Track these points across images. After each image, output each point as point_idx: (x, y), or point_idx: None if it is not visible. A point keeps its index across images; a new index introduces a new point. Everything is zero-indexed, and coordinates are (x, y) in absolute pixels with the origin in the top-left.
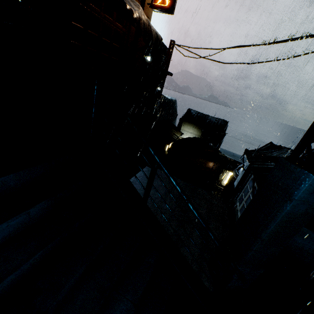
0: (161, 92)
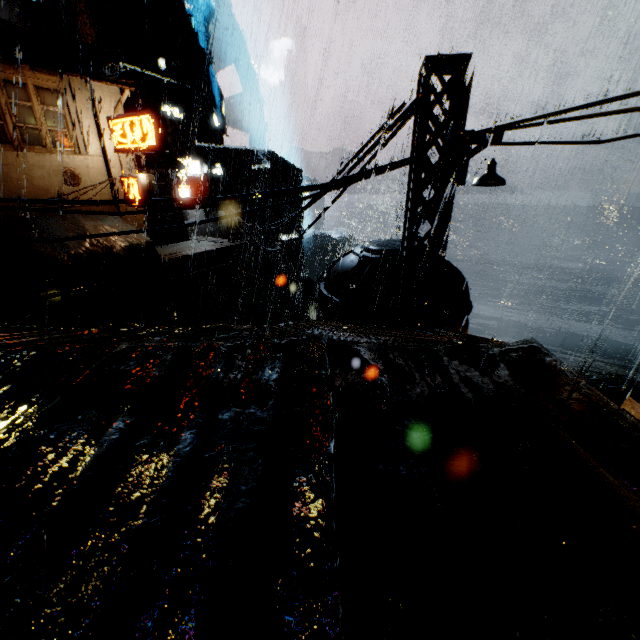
0: (301, 241)
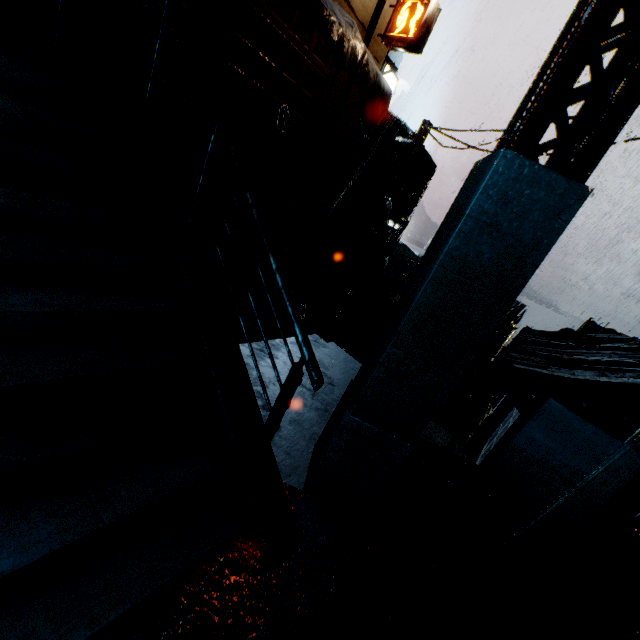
0: (399, 235)
